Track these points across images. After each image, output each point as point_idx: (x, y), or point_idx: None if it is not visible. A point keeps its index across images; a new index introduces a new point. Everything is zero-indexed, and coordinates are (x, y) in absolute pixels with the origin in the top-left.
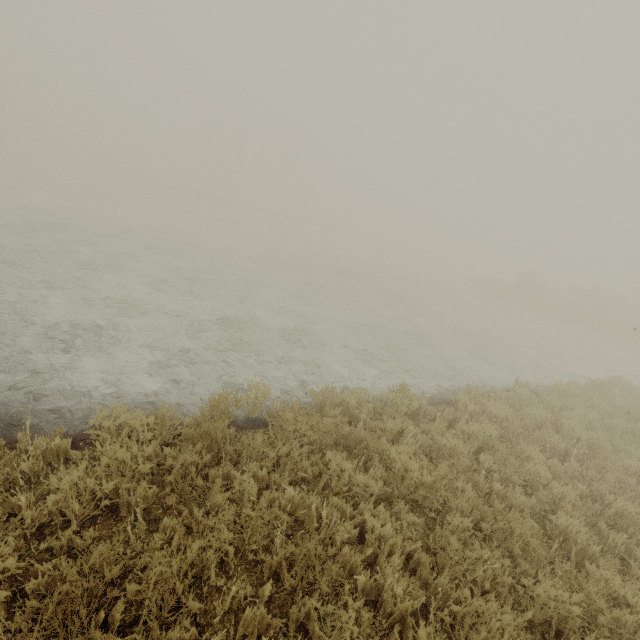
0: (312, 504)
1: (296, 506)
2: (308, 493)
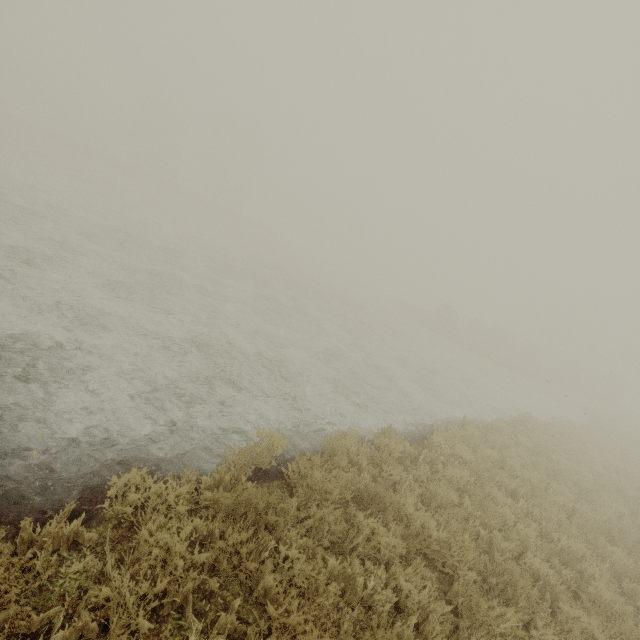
0: (354, 574)
1: (336, 576)
2: (337, 557)
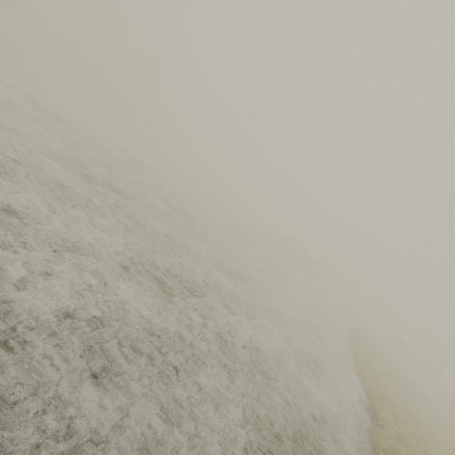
0: None
1: None
2: None
